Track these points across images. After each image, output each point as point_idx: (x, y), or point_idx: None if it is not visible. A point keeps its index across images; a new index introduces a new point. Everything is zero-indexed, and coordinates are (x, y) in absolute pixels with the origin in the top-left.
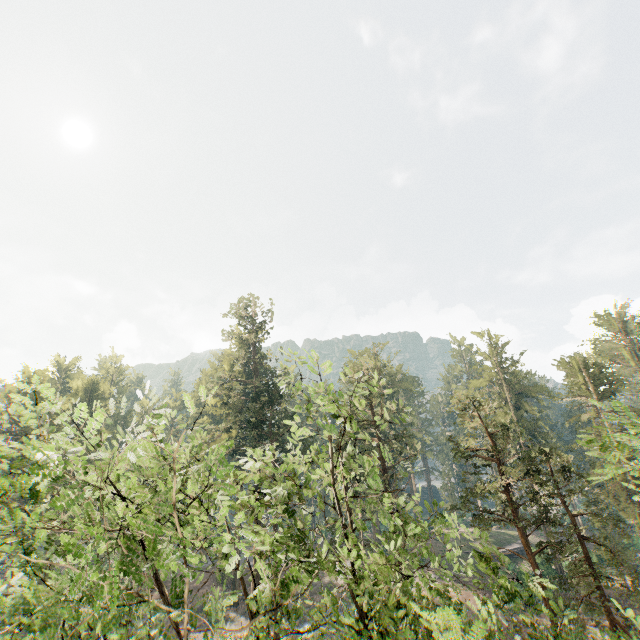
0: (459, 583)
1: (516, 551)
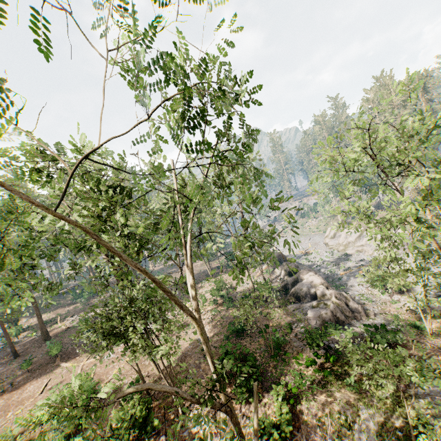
0: (47, 312)
1: (72, 288)
